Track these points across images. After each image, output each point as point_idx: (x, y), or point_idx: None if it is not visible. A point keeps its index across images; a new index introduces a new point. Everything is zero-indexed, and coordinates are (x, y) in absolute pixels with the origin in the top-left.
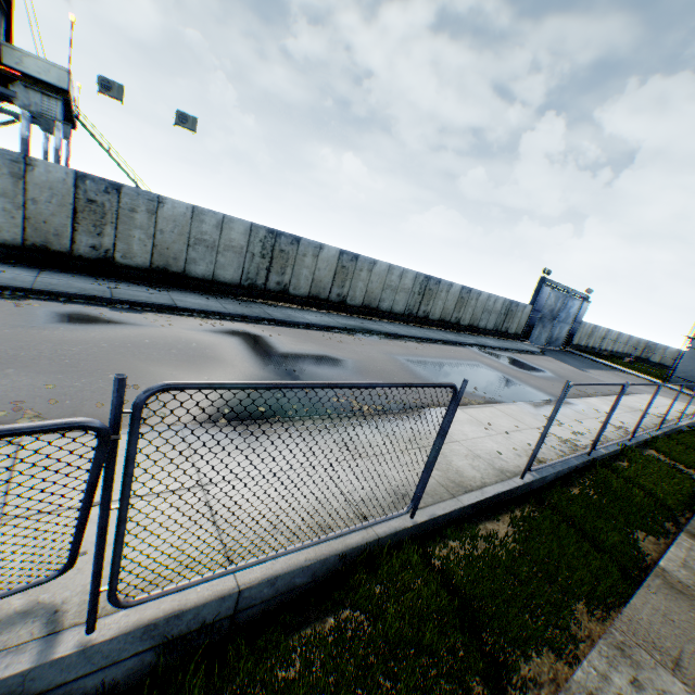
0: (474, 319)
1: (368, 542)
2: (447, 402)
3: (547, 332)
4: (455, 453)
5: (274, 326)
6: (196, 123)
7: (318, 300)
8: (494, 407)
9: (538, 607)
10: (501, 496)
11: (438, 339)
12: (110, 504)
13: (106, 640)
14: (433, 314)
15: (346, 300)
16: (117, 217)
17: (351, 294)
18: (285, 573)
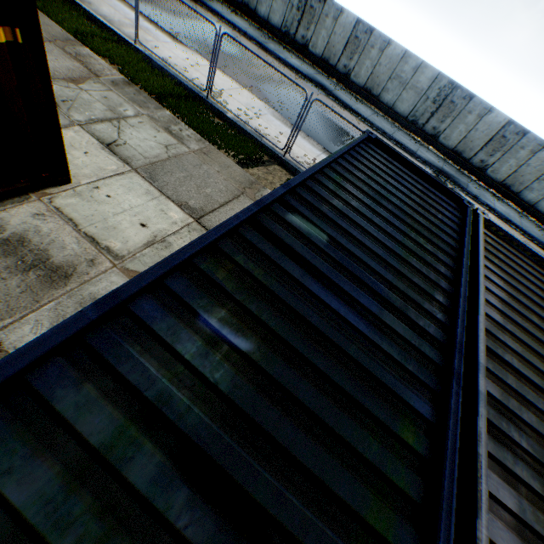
0: (514, 180)
1: None
2: (228, 76)
3: None
4: (143, 35)
5: (254, 45)
6: None
7: (328, 65)
8: (240, 88)
9: (44, 6)
10: (117, 36)
11: (394, 138)
12: None
13: None
14: (446, 138)
15: (351, 75)
16: None
17: (356, 71)
18: None
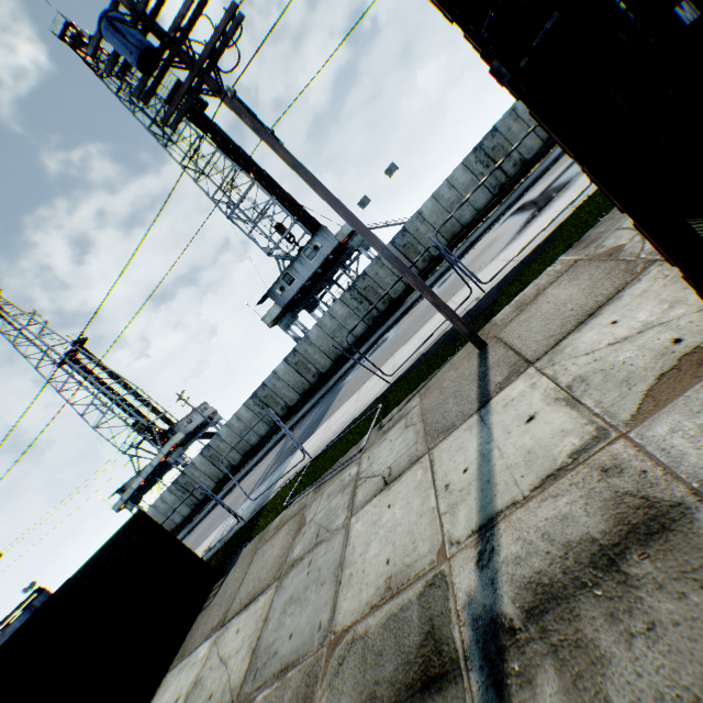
0: None
1: (573, 212)
2: None
3: None
4: None
5: (530, 190)
6: (393, 165)
7: None
8: None
9: None
10: None
11: None
12: (454, 262)
13: (489, 291)
14: None
15: None
16: (416, 240)
17: None
18: (535, 248)
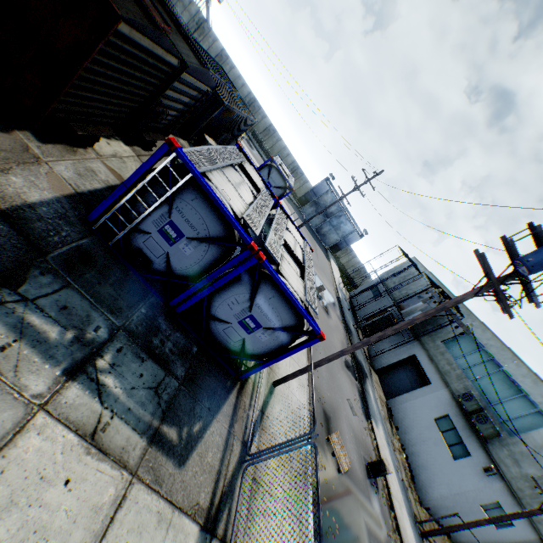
0: (271, 151)
1: None
2: None
3: (319, 221)
4: None
5: None
6: None
7: None
8: None
9: None
10: None
11: None
12: None
13: None
14: None
15: None
16: None
17: None
18: None
